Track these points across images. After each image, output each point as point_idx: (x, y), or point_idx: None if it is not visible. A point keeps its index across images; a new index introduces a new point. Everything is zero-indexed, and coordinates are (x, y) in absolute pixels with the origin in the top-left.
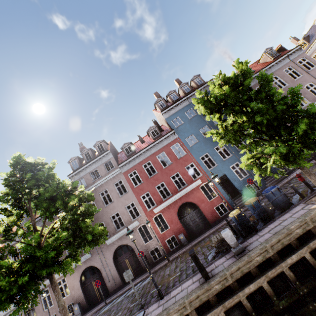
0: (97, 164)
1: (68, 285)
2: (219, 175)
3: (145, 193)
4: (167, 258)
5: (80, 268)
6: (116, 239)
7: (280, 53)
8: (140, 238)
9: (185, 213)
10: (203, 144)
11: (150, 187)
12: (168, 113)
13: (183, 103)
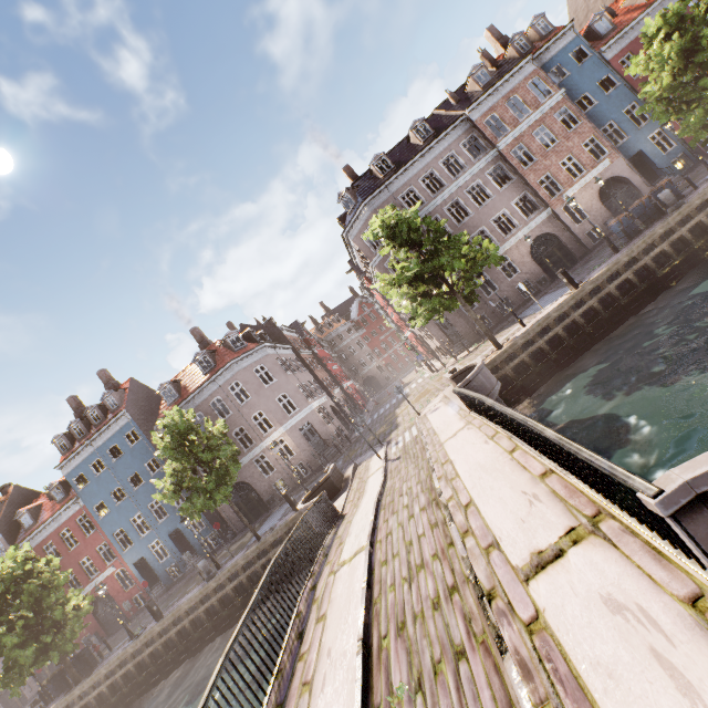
0: None
1: None
2: (137, 558)
3: None
4: None
5: None
6: None
7: (213, 366)
8: None
9: (103, 605)
10: (116, 516)
11: None
12: (68, 467)
13: (87, 449)
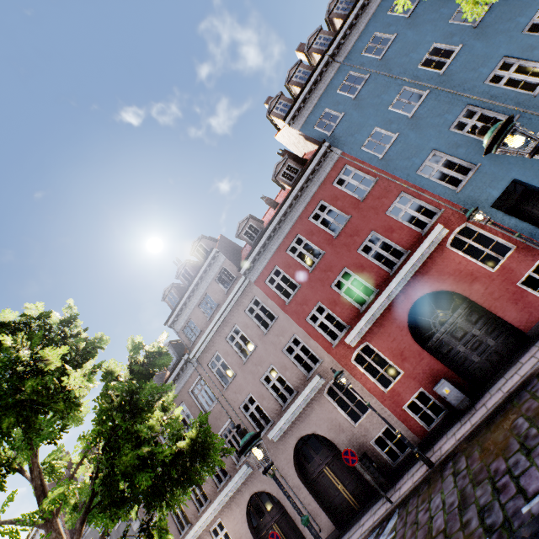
0: (204, 283)
1: (230, 535)
2: (497, 189)
3: (314, 307)
4: (423, 462)
5: (240, 499)
6: (288, 425)
7: None
8: (339, 413)
9: (431, 325)
10: (413, 137)
11: (320, 292)
12: (301, 116)
13: (325, 74)
